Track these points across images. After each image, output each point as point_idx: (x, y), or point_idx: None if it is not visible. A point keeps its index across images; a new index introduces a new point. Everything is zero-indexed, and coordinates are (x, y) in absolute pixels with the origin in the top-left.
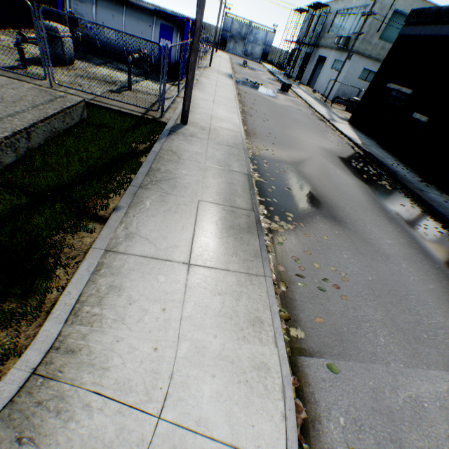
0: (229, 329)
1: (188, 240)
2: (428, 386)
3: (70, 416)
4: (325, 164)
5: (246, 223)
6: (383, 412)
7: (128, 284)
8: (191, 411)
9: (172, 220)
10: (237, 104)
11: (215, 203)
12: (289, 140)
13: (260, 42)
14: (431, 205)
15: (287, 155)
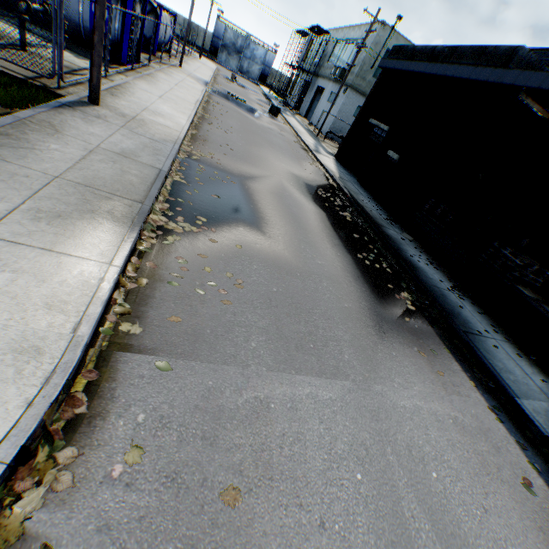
0: (1, 308)
1: (3, 211)
2: (287, 390)
3: None
4: (284, 186)
5: (121, 211)
6: (210, 411)
7: None
8: None
9: None
10: (195, 107)
11: (83, 185)
12: (249, 156)
13: (259, 60)
14: (386, 239)
15: (238, 168)
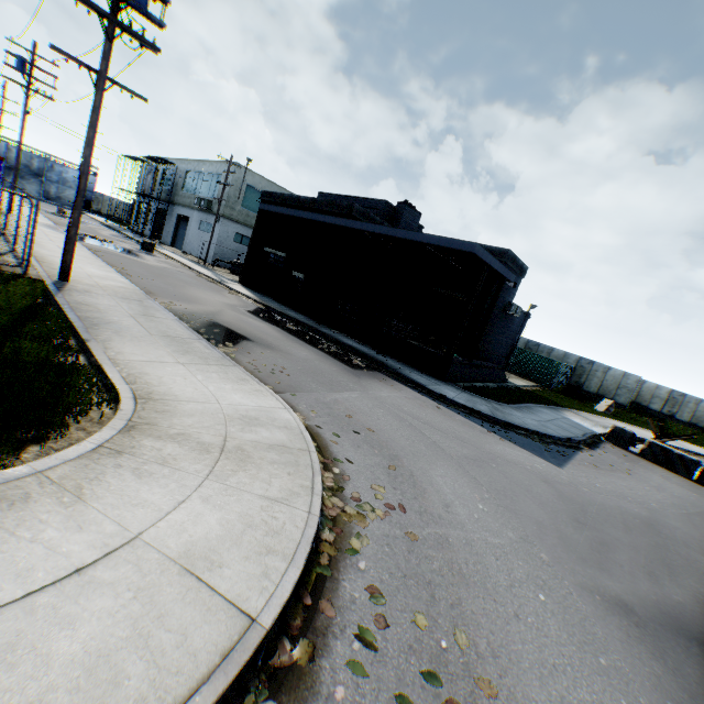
0: (231, 382)
1: (168, 354)
2: (340, 396)
3: (175, 406)
4: (238, 315)
5: (202, 345)
6: (322, 403)
7: (150, 371)
8: (234, 402)
9: (144, 345)
10: (105, 263)
11: (167, 336)
12: (191, 298)
13: (73, 183)
14: (326, 335)
15: (199, 309)
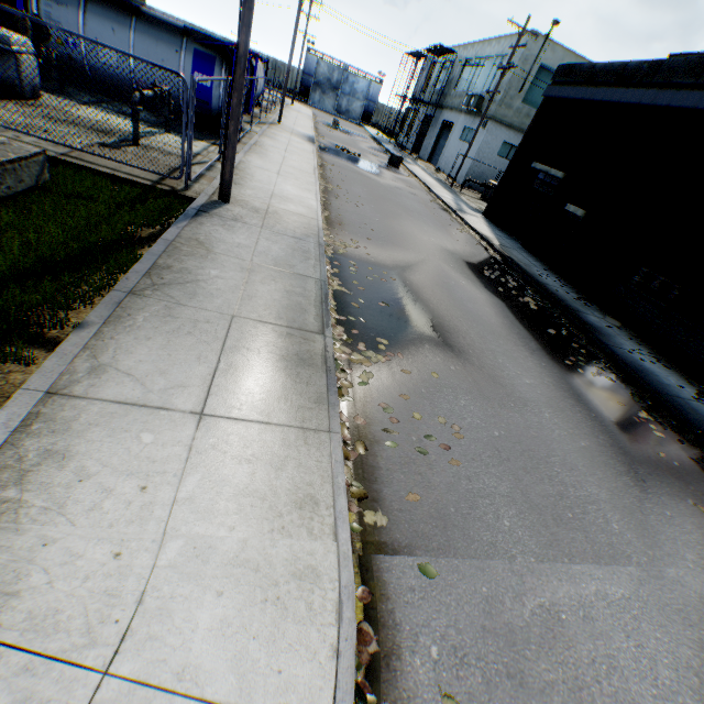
0: (257, 516)
1: (205, 376)
2: (569, 589)
3: None
4: (445, 271)
5: (309, 352)
6: (500, 632)
7: (83, 448)
8: (169, 656)
9: (182, 346)
10: (317, 179)
11: (260, 321)
12: (393, 235)
13: (360, 95)
14: (590, 331)
15: (389, 256)
